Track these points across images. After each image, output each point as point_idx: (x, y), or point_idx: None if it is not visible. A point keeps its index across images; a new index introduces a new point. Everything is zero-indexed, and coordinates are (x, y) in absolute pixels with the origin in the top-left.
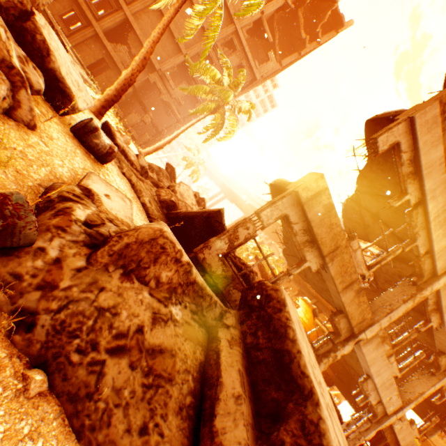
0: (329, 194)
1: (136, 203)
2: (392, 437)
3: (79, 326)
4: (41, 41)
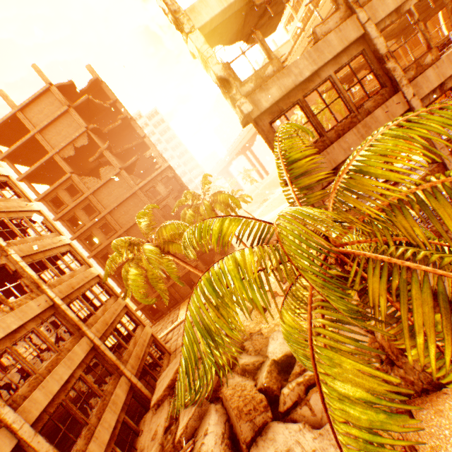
0: None
1: None
2: None
3: (428, 378)
4: (283, 357)
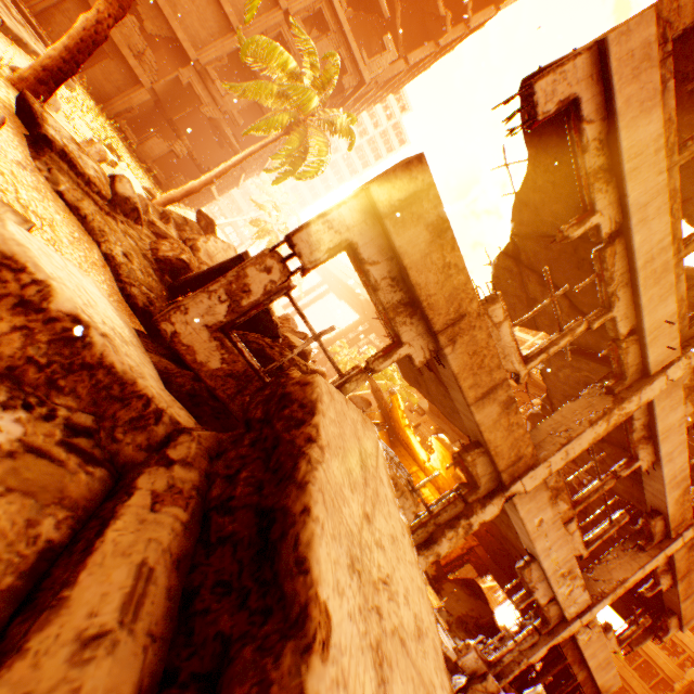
0: (438, 199)
1: (87, 251)
2: (576, 655)
3: None
4: None
